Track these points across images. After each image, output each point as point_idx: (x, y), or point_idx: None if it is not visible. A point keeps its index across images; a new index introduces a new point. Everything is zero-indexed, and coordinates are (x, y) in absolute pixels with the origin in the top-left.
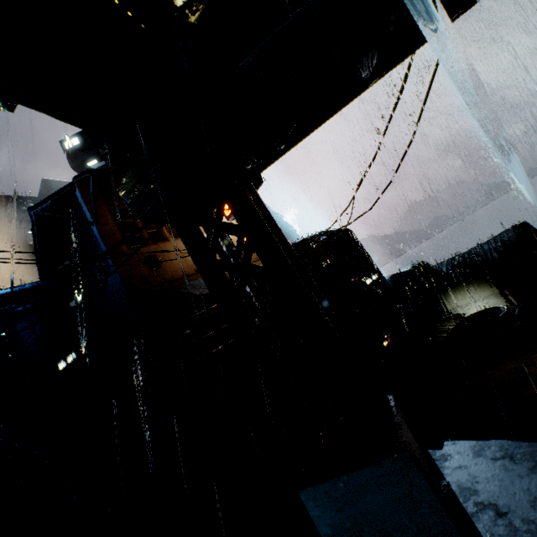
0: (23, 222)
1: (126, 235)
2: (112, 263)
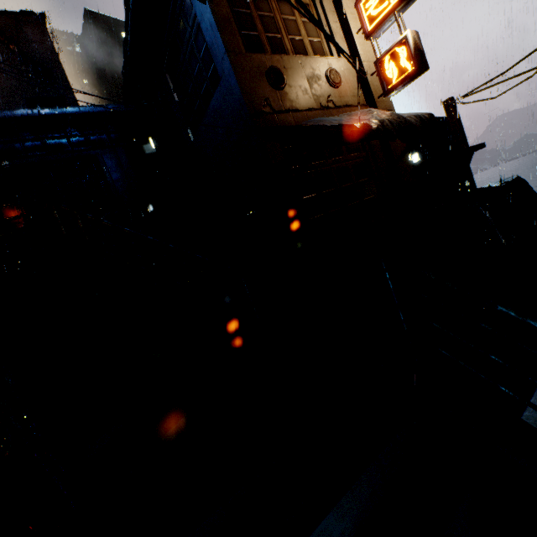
0: (71, 66)
1: (241, 32)
2: (229, 68)
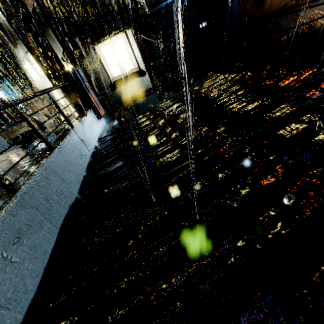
0: None
1: None
2: (237, 3)
